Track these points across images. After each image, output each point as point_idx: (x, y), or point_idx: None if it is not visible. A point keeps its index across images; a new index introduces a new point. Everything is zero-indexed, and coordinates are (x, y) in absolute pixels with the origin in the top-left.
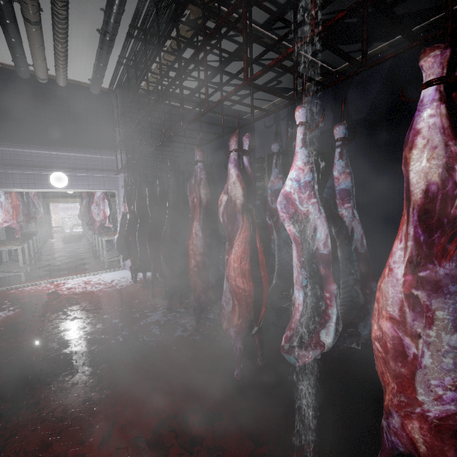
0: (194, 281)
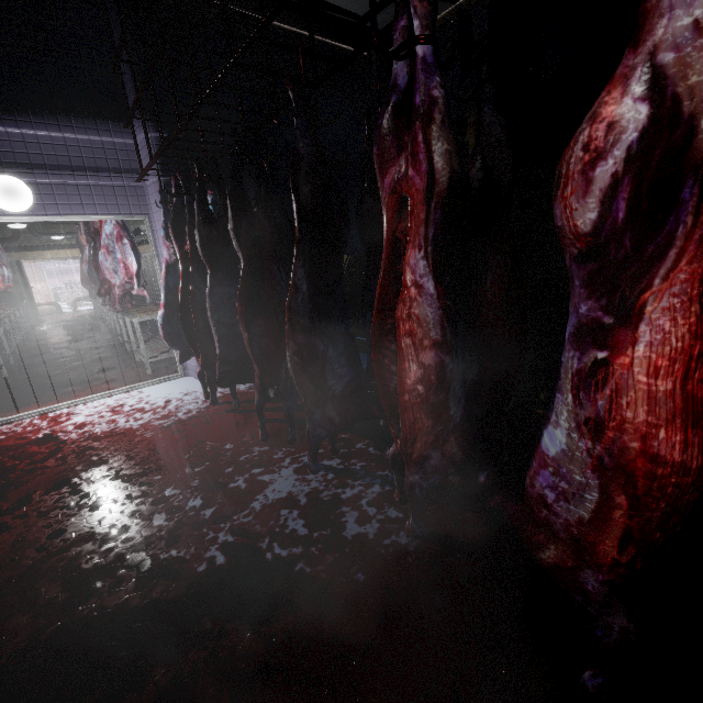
0: (413, 421)
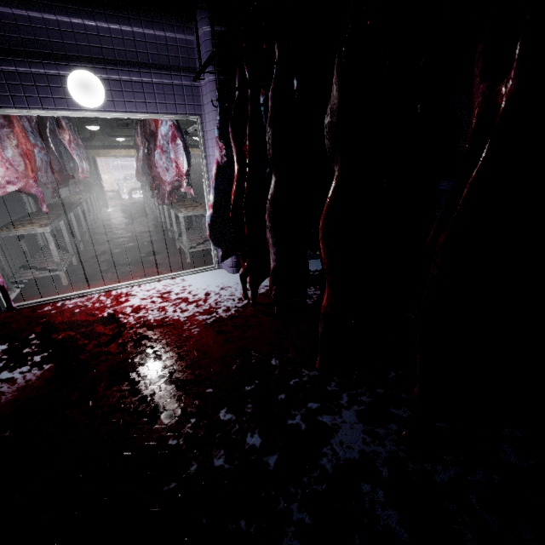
0: None
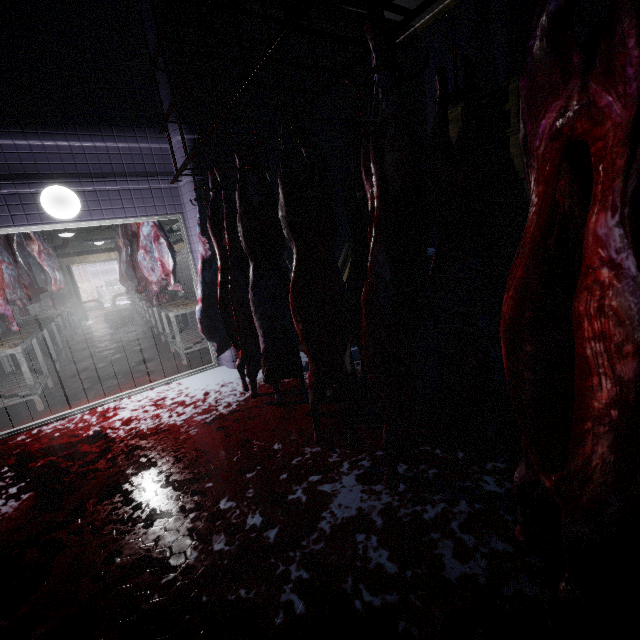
0: (589, 455)
